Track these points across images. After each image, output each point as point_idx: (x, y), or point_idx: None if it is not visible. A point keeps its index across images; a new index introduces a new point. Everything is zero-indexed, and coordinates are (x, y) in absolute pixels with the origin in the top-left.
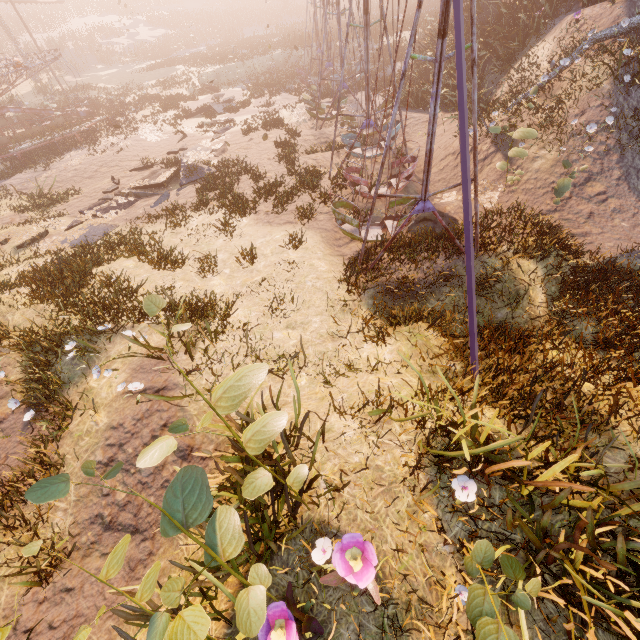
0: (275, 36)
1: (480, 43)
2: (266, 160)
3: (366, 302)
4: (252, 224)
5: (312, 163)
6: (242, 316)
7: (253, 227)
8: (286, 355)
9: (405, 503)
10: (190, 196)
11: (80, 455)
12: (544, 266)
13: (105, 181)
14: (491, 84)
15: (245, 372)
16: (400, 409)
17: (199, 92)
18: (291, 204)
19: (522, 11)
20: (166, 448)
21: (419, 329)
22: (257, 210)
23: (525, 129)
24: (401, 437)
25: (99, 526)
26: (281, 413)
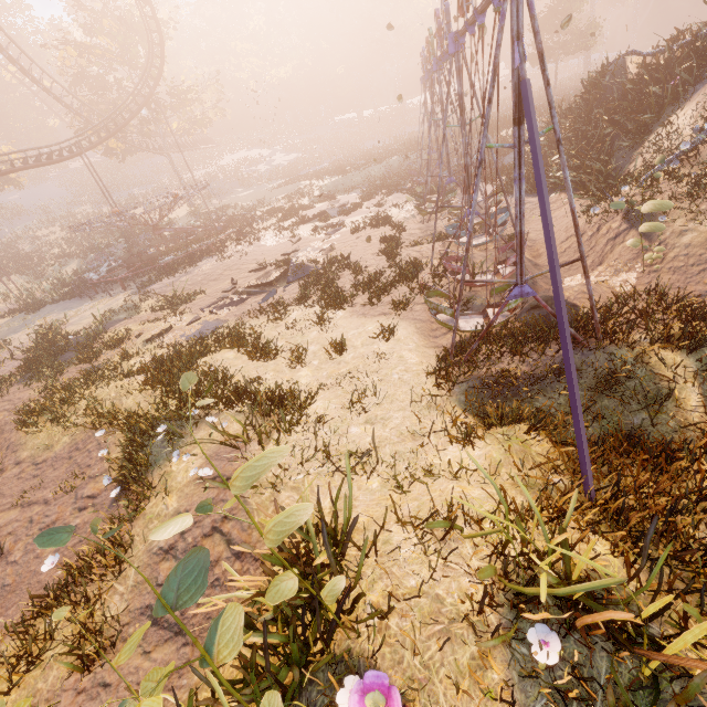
0: (393, 145)
1: (604, 121)
2: (370, 255)
3: (457, 398)
4: (347, 316)
5: (415, 255)
6: (321, 408)
7: (347, 319)
8: (361, 453)
9: (468, 652)
10: (294, 292)
11: (147, 538)
12: (696, 359)
13: (226, 282)
14: (622, 159)
15: (266, 453)
16: (476, 527)
17: (318, 201)
18: (388, 296)
19: (651, 84)
20: (181, 524)
21: (517, 431)
22: (354, 303)
23: (656, 201)
24: (472, 562)
25: (147, 618)
26: (308, 505)
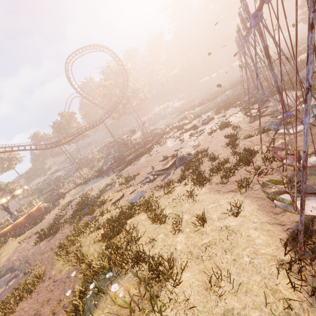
0: (228, 85)
1: None
2: (219, 147)
3: None
4: (207, 192)
5: (248, 144)
6: (188, 284)
7: (207, 194)
8: None
9: None
10: (178, 173)
11: None
12: None
13: (149, 168)
14: None
15: None
16: None
17: (192, 119)
18: (233, 176)
19: None
20: None
21: None
22: (211, 181)
23: None
24: None
25: None
26: None
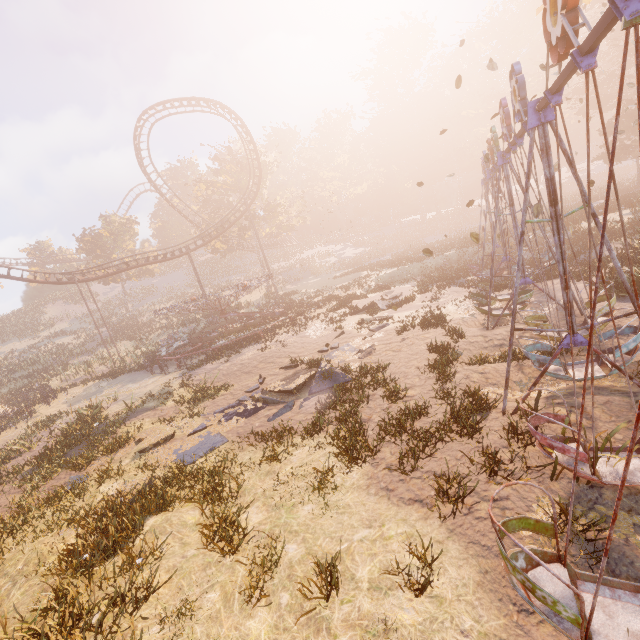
0: (453, 239)
1: None
2: (413, 368)
3: None
4: (361, 485)
5: (477, 378)
6: None
7: (360, 493)
8: None
9: None
10: (311, 411)
11: None
12: None
13: (255, 378)
14: None
15: None
16: None
17: (372, 291)
18: (431, 456)
19: None
20: None
21: None
22: (377, 456)
23: None
24: None
25: None
26: None
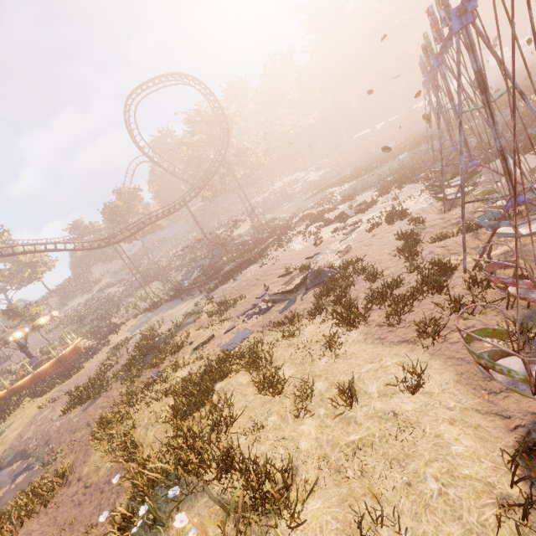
0: (403, 144)
1: None
2: (385, 255)
3: None
4: (360, 339)
5: (440, 252)
6: (317, 525)
7: (360, 344)
8: None
9: None
10: (310, 301)
11: None
12: None
13: (261, 287)
14: None
15: None
16: None
17: (339, 203)
18: (410, 312)
19: None
20: None
21: None
22: (368, 319)
23: None
24: None
25: None
26: None
